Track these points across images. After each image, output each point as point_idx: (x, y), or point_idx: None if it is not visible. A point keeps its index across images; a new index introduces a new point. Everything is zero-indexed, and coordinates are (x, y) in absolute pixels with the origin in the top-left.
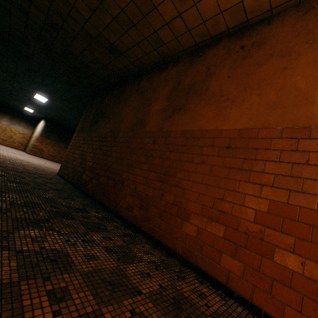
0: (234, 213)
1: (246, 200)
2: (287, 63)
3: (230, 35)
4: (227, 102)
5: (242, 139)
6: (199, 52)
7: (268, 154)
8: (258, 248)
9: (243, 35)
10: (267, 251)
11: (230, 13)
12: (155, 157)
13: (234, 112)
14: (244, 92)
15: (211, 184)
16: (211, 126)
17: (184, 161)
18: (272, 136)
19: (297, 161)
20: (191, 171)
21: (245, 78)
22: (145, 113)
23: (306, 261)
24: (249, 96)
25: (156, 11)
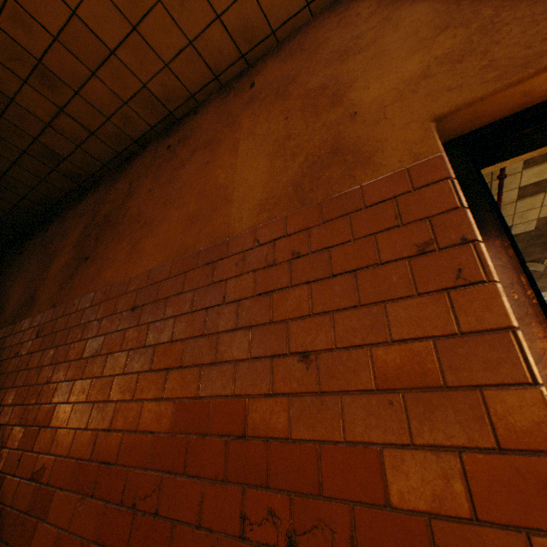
0: (124, 457)
1: (144, 415)
2: (210, 156)
3: (159, 135)
4: (144, 229)
5: (153, 286)
6: (125, 165)
7: (181, 303)
8: (149, 544)
9: (171, 132)
10: (161, 544)
11: (140, 103)
12: (32, 368)
13: (149, 241)
14: (164, 208)
15: (100, 397)
16: (120, 276)
17: (71, 360)
18: (188, 268)
19: (214, 302)
20: (76, 380)
21: (167, 187)
22: (41, 280)
23: (219, 541)
24: (168, 212)
25: (17, 105)
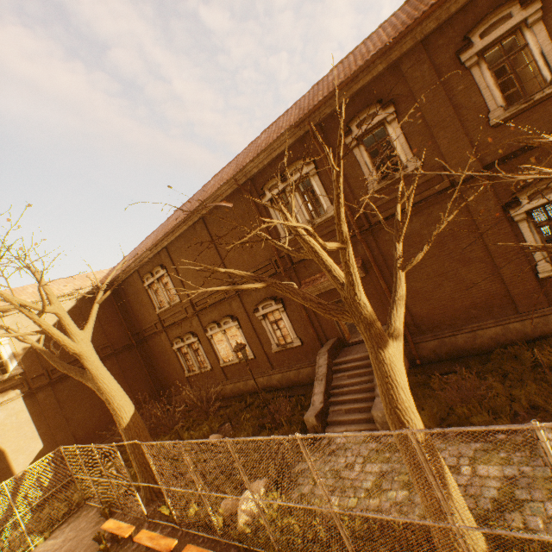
0: None
1: None
2: None
3: None
4: None
5: None
6: None
7: None
8: None
9: None
10: None
11: None
12: None
13: None
14: None
15: None
16: None
17: None
18: None
19: None
20: None
21: None
22: None
23: None
24: None
25: None
